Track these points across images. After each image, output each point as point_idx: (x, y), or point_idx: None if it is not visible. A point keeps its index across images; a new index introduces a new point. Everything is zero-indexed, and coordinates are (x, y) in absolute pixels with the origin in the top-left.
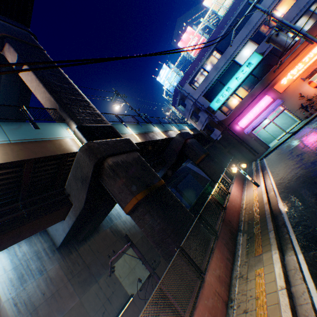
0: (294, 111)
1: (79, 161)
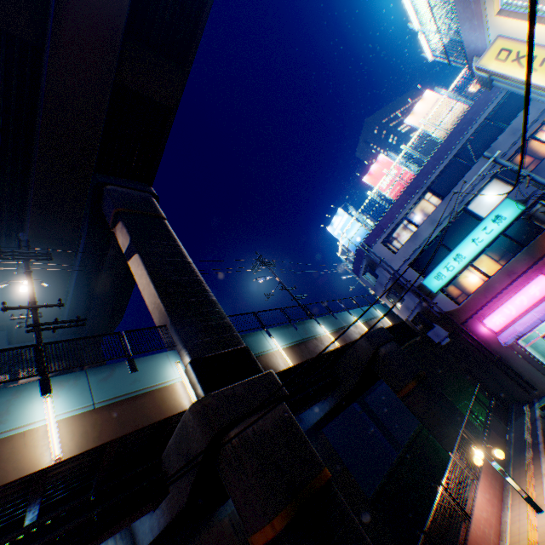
0: None
1: (187, 426)
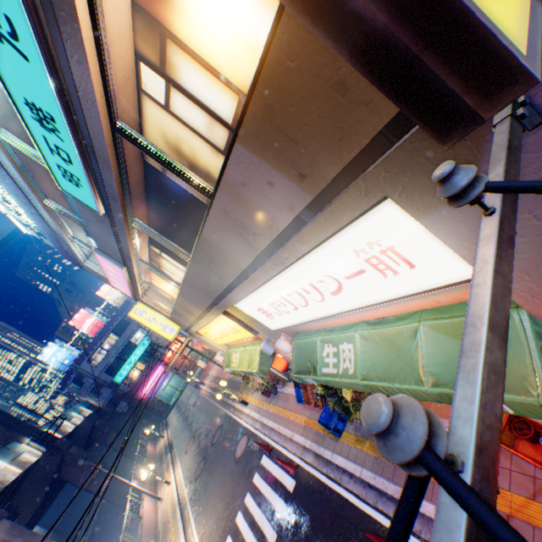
0: (181, 373)
1: (43, 463)
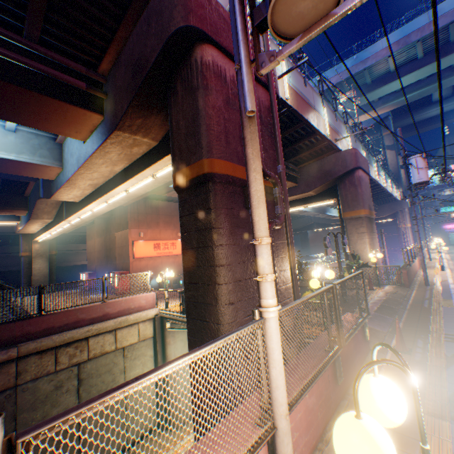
0: None
1: None
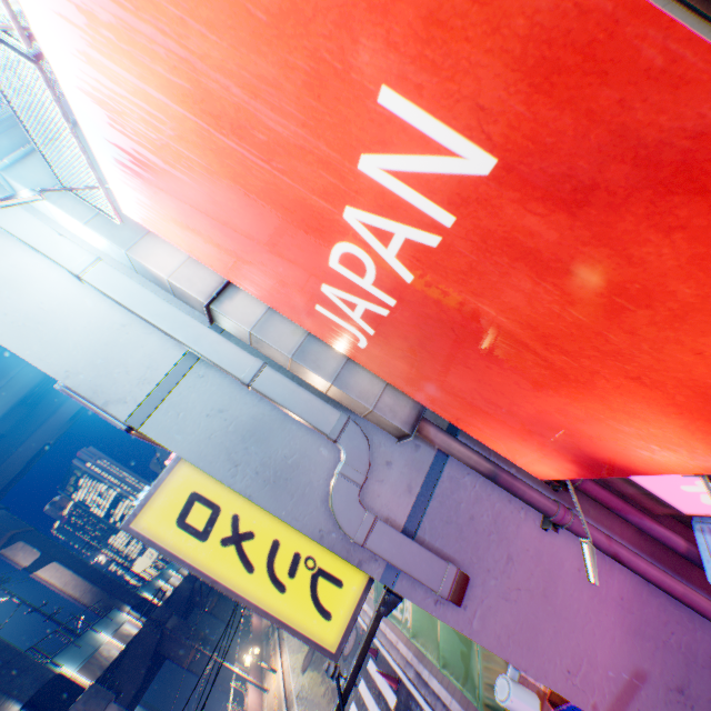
0: None
1: (143, 636)
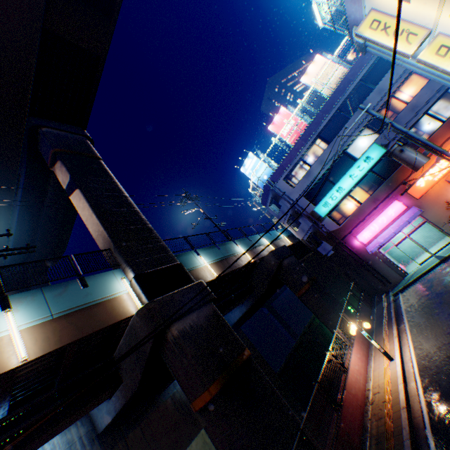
0: (440, 224)
1: (135, 328)
